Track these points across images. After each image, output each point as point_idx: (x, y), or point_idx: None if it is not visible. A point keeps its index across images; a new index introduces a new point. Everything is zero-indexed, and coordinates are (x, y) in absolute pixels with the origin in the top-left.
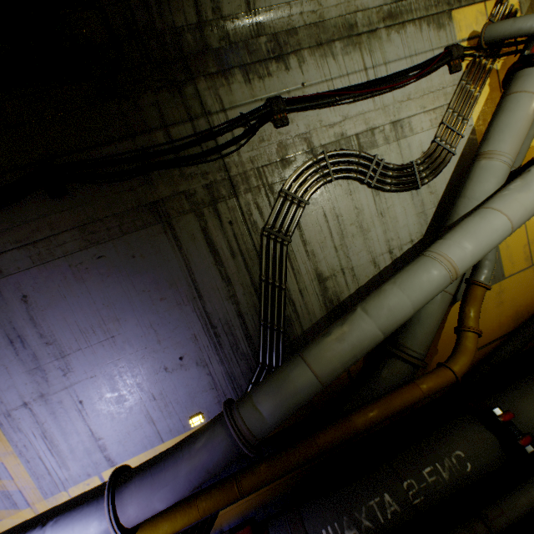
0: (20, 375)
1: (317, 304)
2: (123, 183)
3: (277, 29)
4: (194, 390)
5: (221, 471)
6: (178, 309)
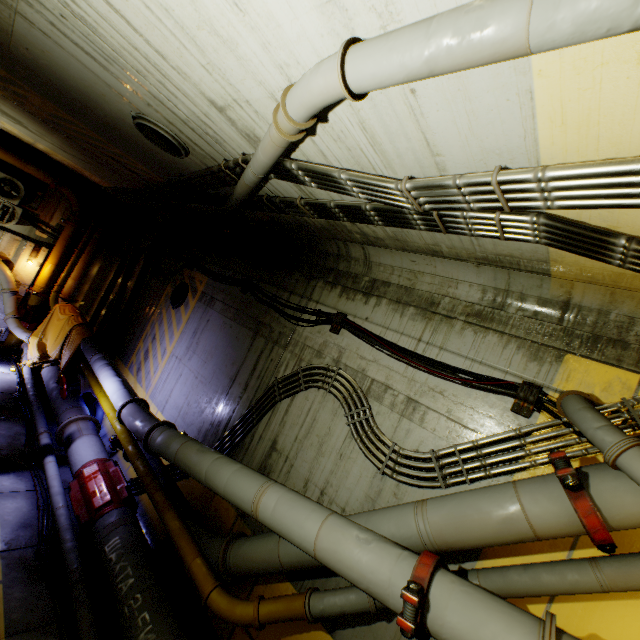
0: (185, 346)
1: (259, 457)
2: (261, 304)
3: (378, 277)
4: (195, 421)
5: (139, 439)
6: (225, 376)
